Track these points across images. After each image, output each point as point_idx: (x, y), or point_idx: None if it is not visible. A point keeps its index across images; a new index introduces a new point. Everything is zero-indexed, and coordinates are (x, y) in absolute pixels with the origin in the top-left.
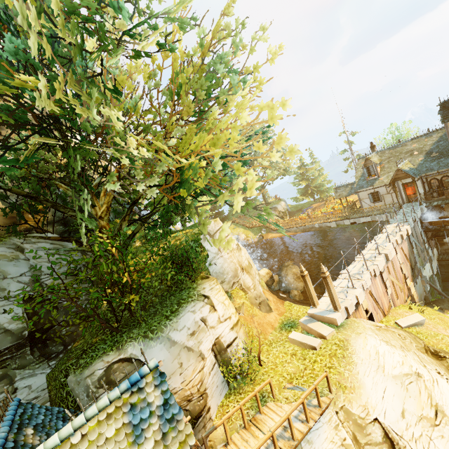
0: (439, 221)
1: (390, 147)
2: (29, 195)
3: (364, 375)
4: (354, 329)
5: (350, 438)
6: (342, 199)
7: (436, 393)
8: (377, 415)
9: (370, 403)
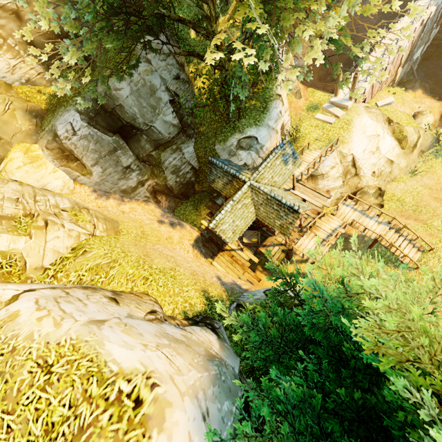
0: None
1: None
2: (180, 19)
3: (354, 137)
4: (356, 112)
5: (339, 161)
6: None
7: (382, 143)
8: (353, 152)
9: (352, 148)
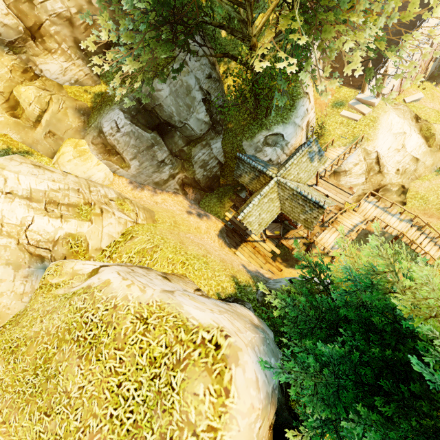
0: None
1: None
2: (220, 25)
3: (380, 134)
4: (383, 109)
5: (363, 158)
6: None
7: (408, 140)
8: (377, 150)
9: (377, 146)
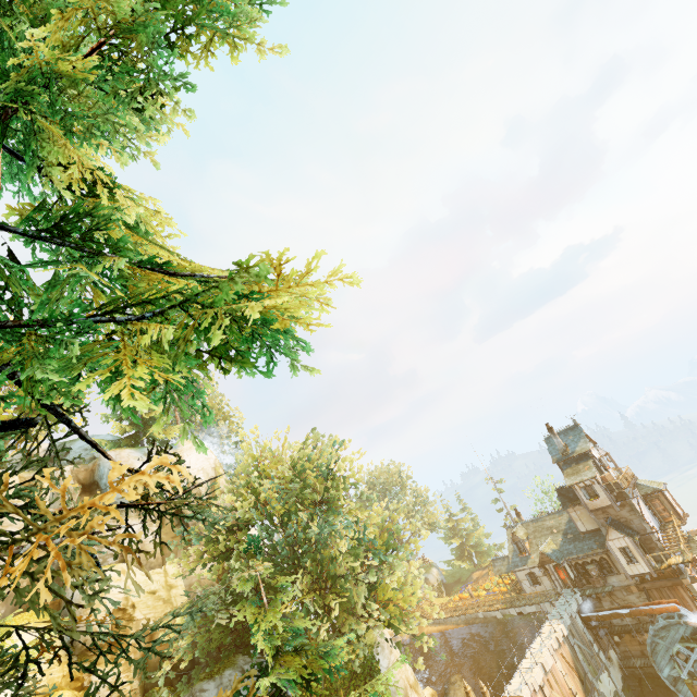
0: (595, 615)
1: (532, 519)
2: None
3: None
4: None
5: None
6: None
7: None
8: None
9: None
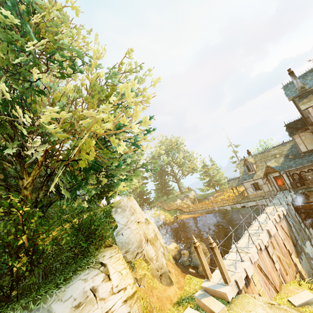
0: (307, 205)
1: (260, 152)
2: None
3: None
4: (244, 306)
5: None
6: (235, 190)
7: None
8: None
9: None
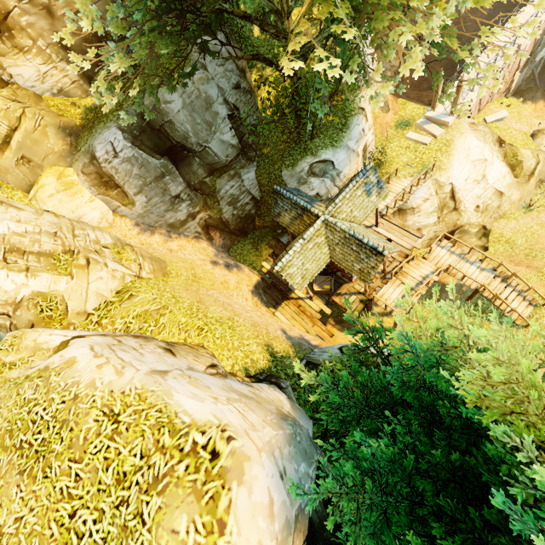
0: None
1: None
2: (245, 15)
3: (455, 162)
4: (459, 130)
5: (435, 191)
6: None
7: (489, 169)
8: (452, 181)
9: (451, 176)
